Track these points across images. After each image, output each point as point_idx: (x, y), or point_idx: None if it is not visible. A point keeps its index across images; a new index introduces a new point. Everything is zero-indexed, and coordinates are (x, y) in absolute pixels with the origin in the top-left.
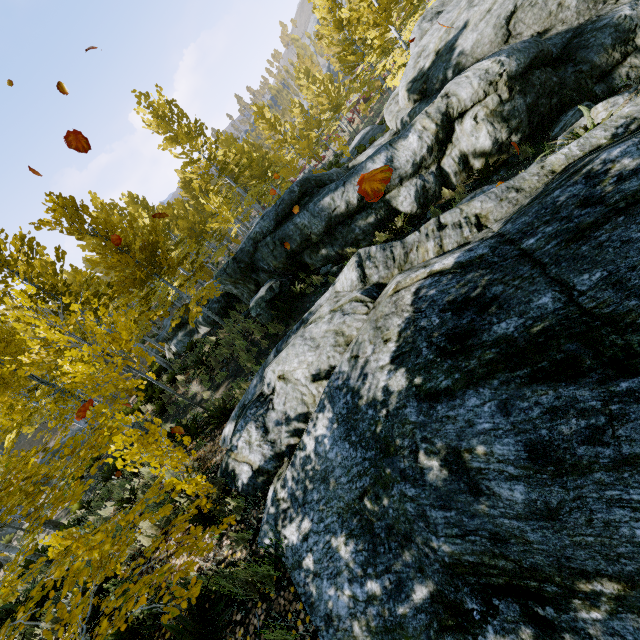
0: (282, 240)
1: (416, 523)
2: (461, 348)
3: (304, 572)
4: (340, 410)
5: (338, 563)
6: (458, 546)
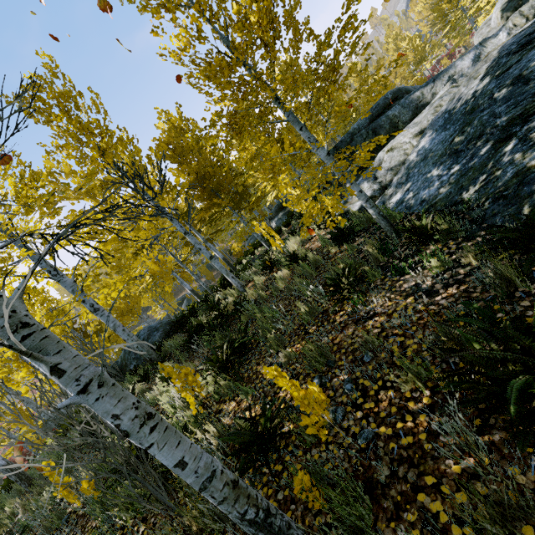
0: (374, 130)
1: (487, 122)
2: (529, 44)
3: (405, 202)
4: (438, 125)
5: (431, 179)
6: (512, 113)
